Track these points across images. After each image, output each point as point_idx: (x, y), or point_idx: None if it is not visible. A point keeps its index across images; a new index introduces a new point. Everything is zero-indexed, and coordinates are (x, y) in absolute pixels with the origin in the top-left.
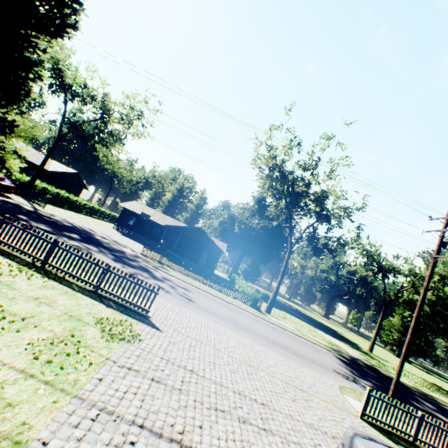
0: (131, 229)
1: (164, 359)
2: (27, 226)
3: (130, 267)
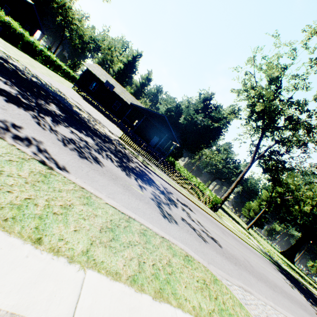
0: (91, 95)
1: None
2: None
3: (140, 180)
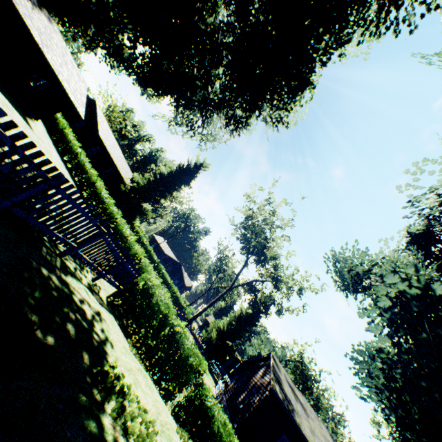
0: None
1: None
2: None
3: None
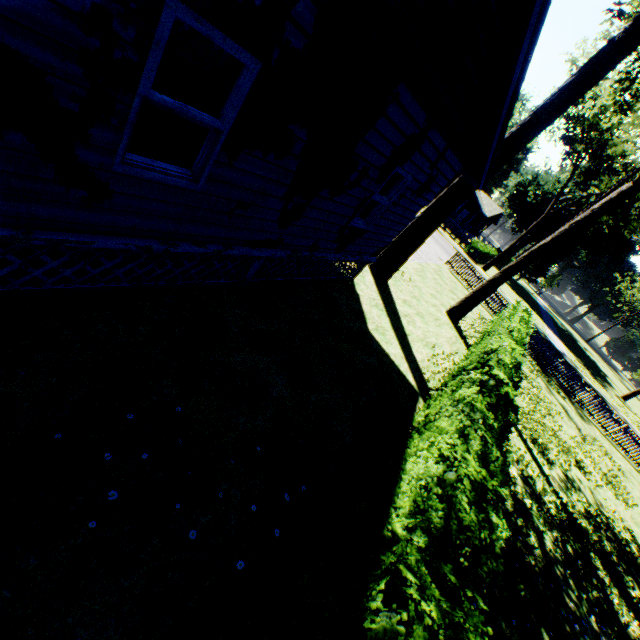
0: None
1: None
2: None
3: None
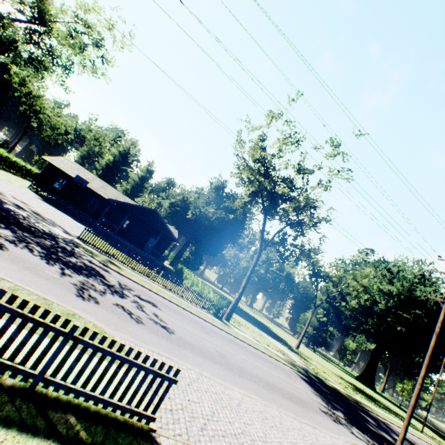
0: (56, 195)
1: None
2: None
3: (72, 270)
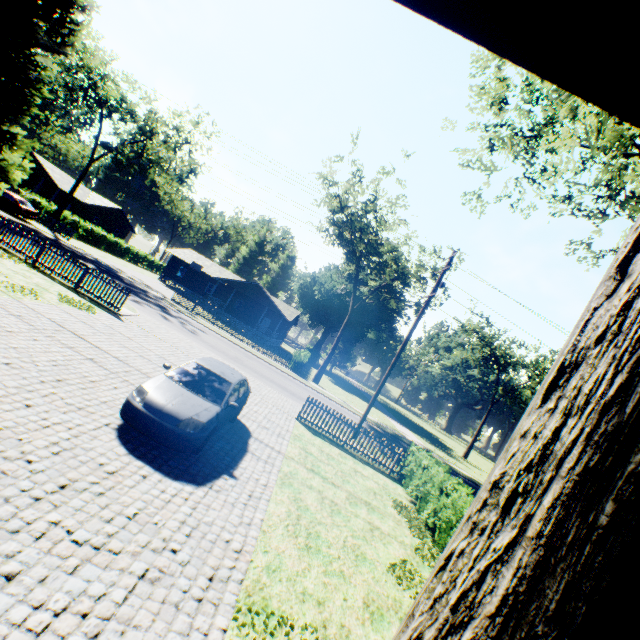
0: (179, 283)
1: (106, 325)
2: (23, 229)
3: (141, 298)
